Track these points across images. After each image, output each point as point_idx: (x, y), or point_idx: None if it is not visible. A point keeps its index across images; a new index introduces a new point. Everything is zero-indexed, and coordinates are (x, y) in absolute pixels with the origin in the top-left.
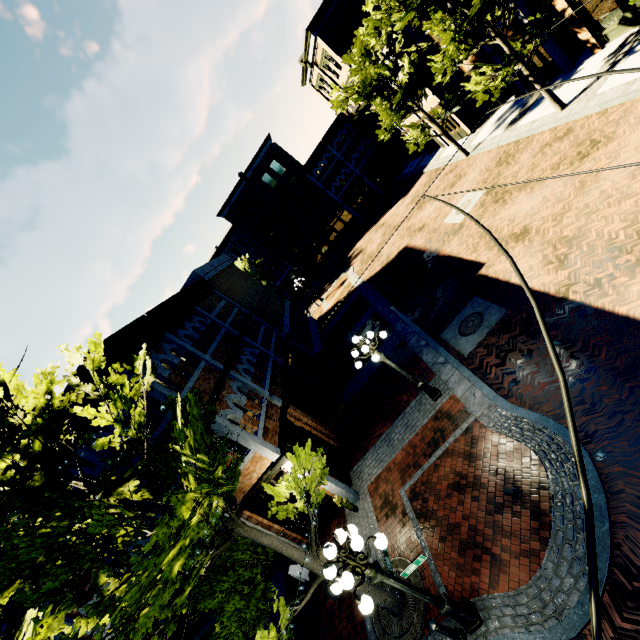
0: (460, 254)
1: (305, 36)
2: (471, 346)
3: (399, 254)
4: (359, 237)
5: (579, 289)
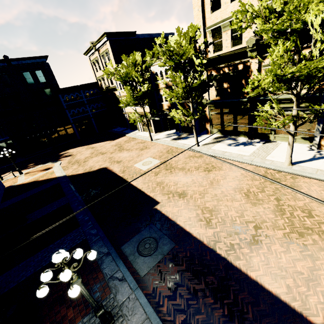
0: (143, 189)
1: (102, 34)
2: (147, 268)
3: (100, 170)
4: (73, 146)
5: (222, 247)
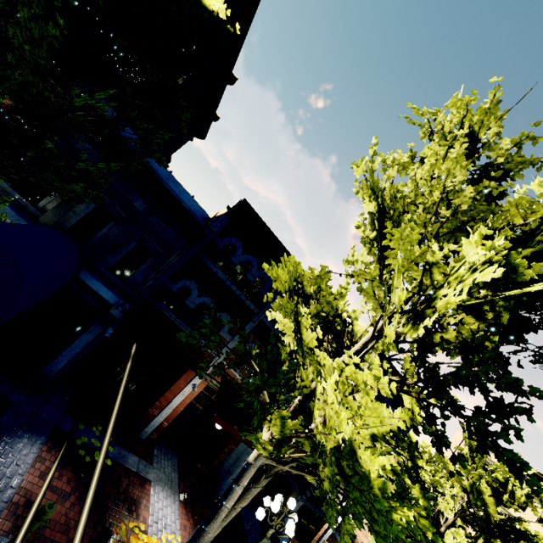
0: None
1: None
2: None
3: None
4: None
5: None
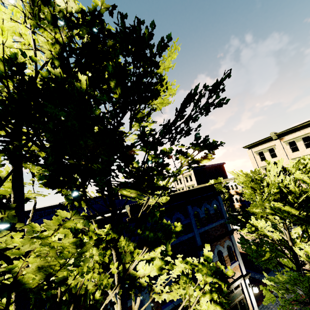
0: None
1: None
2: None
3: None
4: None
5: None
